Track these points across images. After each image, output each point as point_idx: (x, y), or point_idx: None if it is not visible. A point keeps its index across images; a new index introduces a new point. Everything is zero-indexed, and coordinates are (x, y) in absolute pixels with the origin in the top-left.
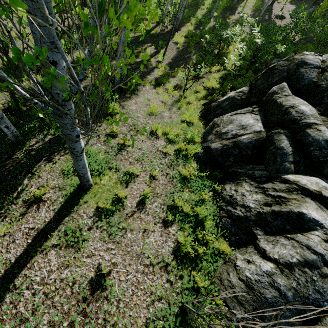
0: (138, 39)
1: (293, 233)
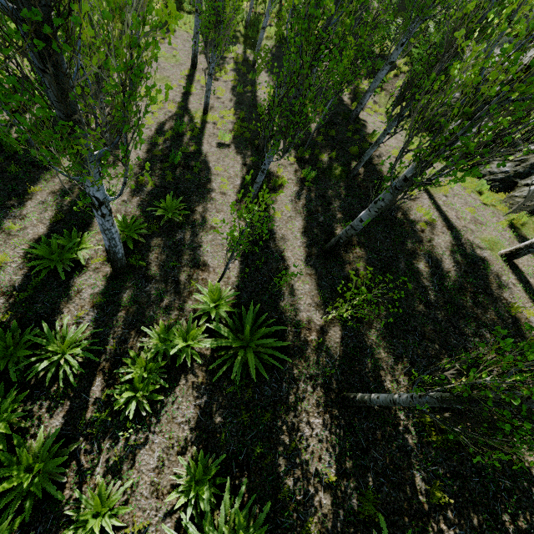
0: (279, 50)
1: None
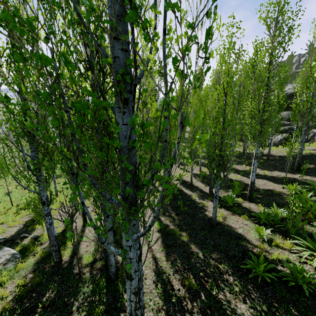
0: None
1: (315, 133)
